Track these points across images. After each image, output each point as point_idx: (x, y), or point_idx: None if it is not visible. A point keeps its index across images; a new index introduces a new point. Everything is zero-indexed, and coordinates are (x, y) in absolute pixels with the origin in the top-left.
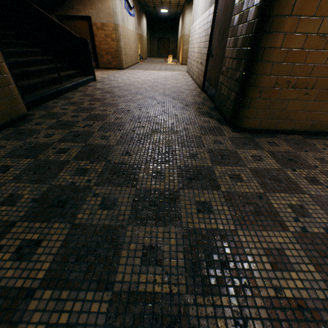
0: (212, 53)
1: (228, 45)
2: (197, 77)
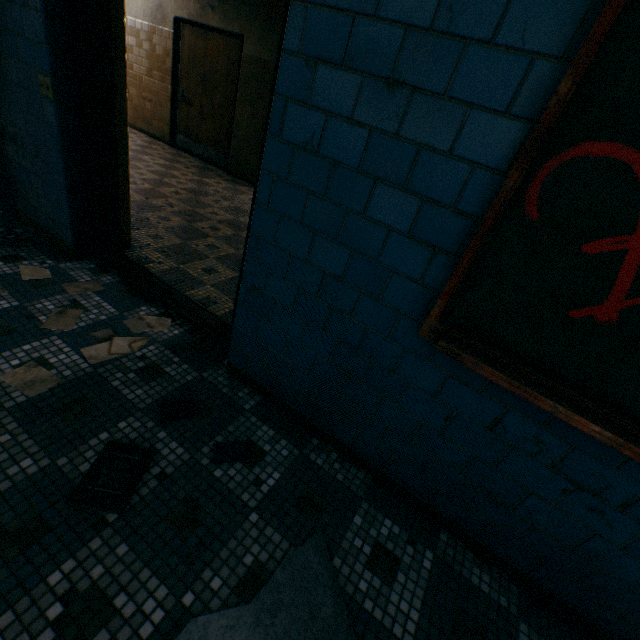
0: (190, 100)
1: (240, 111)
2: (135, 118)
